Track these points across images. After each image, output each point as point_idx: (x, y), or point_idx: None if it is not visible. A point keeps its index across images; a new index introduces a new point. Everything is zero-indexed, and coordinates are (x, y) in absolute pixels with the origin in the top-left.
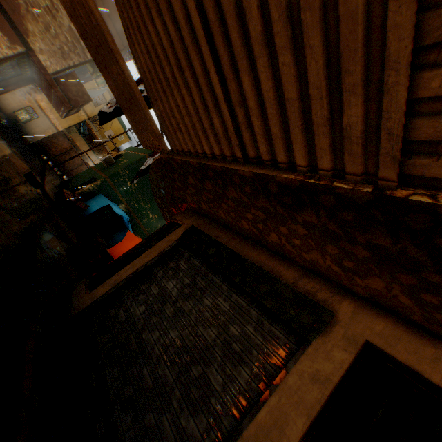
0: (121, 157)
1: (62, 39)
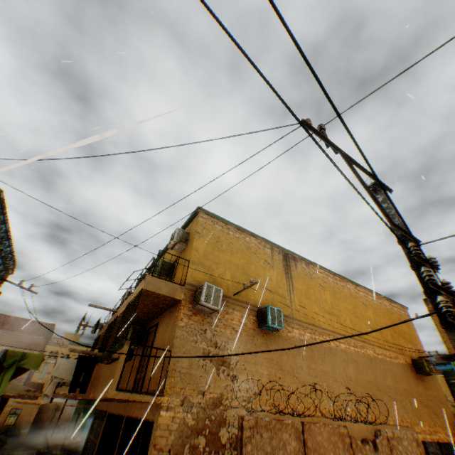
0: None
1: None
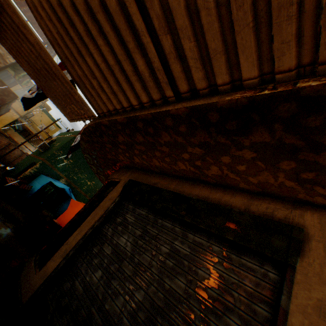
0: (55, 142)
1: None
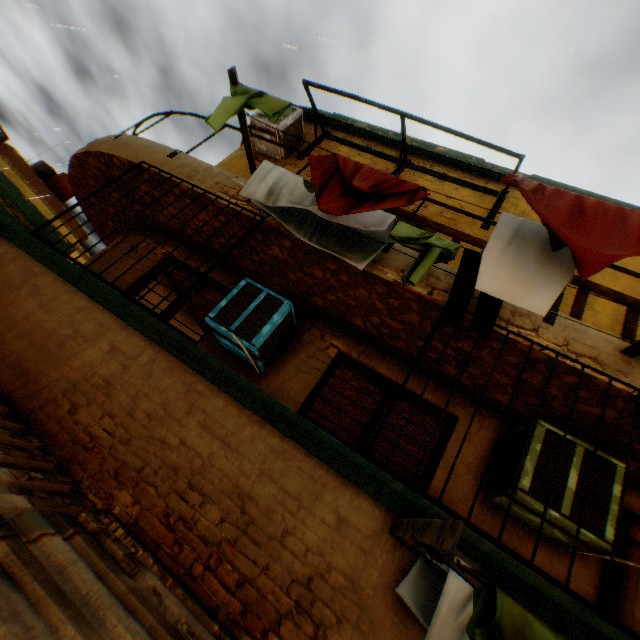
0: None
1: None
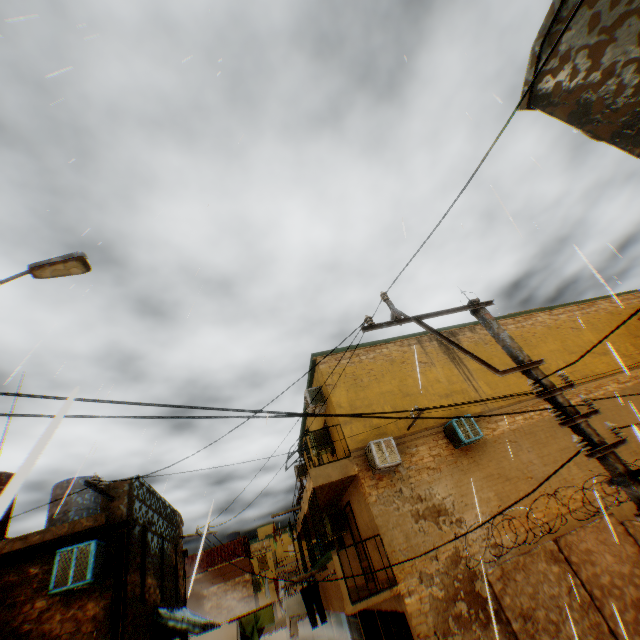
0: None
1: (242, 607)
